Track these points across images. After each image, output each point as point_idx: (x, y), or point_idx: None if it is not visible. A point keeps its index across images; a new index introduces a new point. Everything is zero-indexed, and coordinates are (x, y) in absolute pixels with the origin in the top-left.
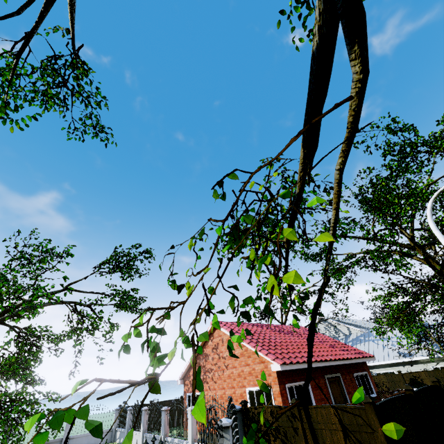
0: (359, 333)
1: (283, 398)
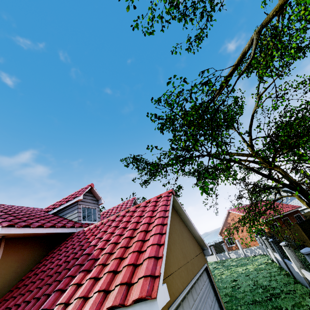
0: None
1: (269, 229)
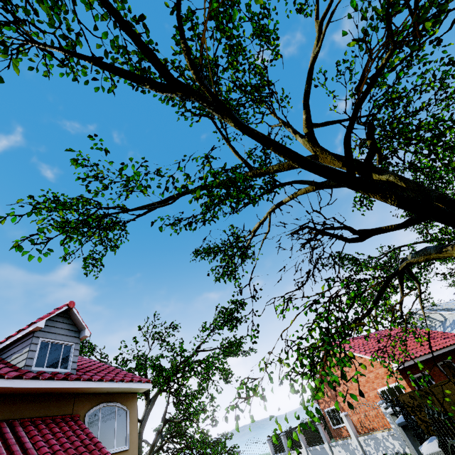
0: (453, 316)
1: (411, 388)
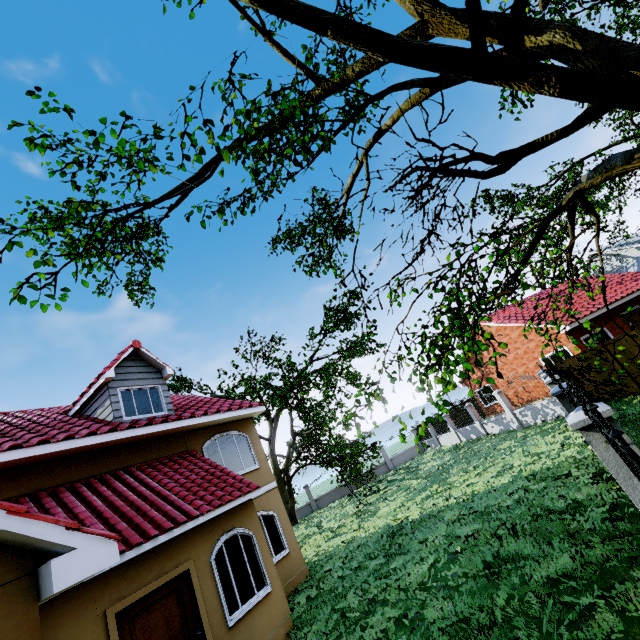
0: None
1: (582, 349)
